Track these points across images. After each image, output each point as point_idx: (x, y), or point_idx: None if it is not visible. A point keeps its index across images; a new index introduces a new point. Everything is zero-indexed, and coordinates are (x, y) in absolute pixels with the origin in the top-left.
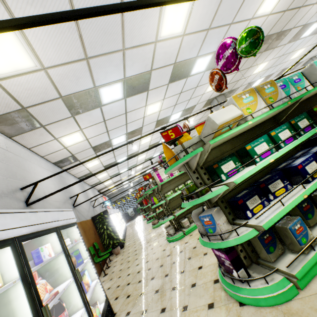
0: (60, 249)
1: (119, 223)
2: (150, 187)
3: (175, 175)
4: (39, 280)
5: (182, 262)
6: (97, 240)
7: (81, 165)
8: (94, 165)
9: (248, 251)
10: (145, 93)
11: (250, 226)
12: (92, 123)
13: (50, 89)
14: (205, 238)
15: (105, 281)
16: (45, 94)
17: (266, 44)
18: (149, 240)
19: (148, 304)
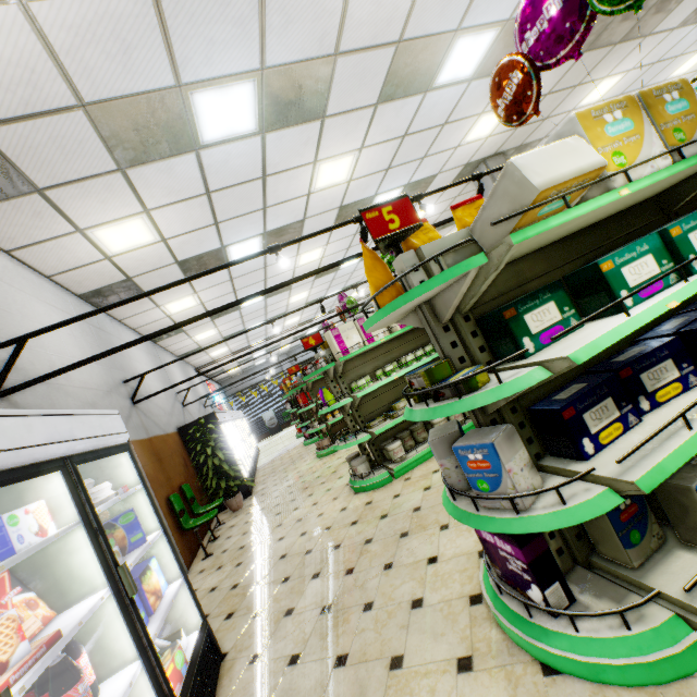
0: (75, 515)
1: (242, 442)
2: (318, 366)
3: (379, 339)
4: (13, 596)
5: (387, 543)
6: (191, 480)
7: (152, 305)
8: (186, 309)
9: (568, 536)
10: (317, 126)
11: (592, 478)
12: (175, 195)
13: (47, 73)
14: (461, 501)
15: (205, 570)
16: (33, 88)
17: (629, 22)
18: (310, 485)
19: (304, 641)
